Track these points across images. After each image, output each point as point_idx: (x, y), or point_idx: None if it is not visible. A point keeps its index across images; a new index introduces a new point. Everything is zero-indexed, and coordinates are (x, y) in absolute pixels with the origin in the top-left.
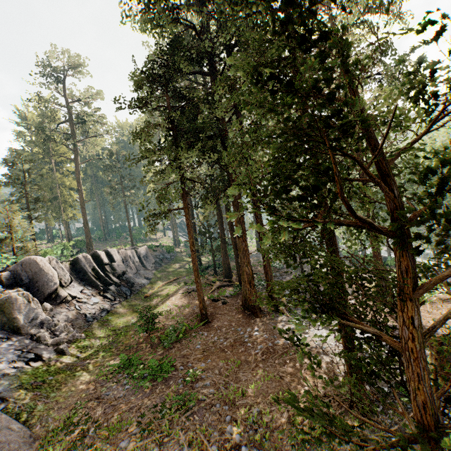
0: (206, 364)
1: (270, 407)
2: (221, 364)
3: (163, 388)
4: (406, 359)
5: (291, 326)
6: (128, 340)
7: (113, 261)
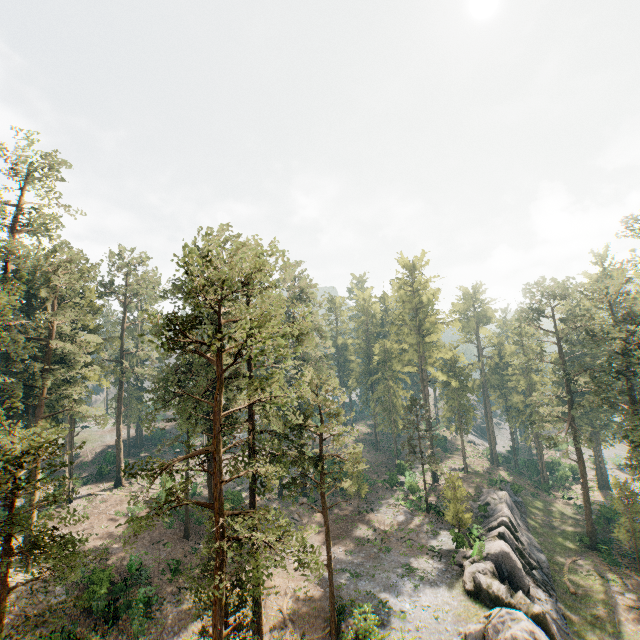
0: None
1: None
2: None
3: None
4: None
5: None
6: None
7: (515, 531)
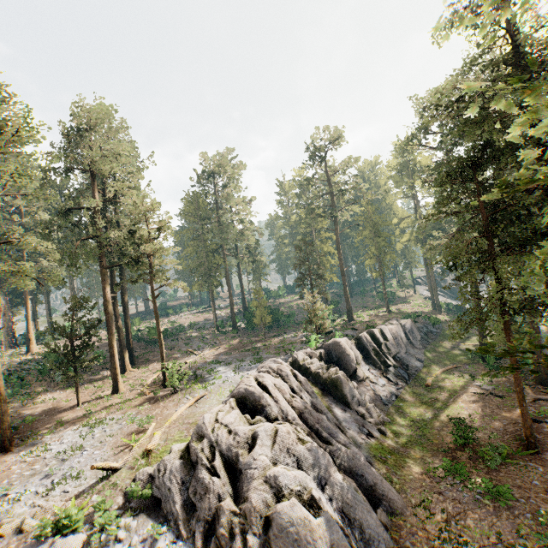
0: None
1: None
2: None
3: (509, 514)
4: None
5: None
6: (436, 440)
7: (386, 340)
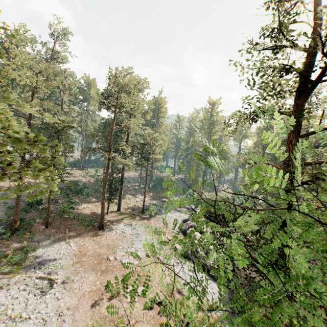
0: None
1: None
2: None
3: None
4: None
5: None
6: None
7: None
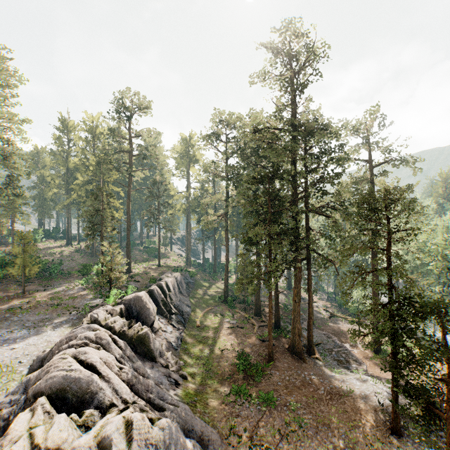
0: (294, 398)
1: (350, 429)
2: (304, 399)
3: (277, 412)
4: (446, 421)
5: (332, 373)
6: (219, 371)
7: (169, 291)
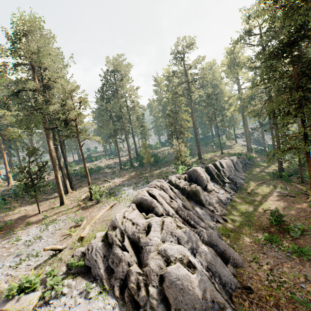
0: None
1: None
2: None
3: (309, 264)
4: None
5: None
6: (257, 223)
7: (223, 168)
